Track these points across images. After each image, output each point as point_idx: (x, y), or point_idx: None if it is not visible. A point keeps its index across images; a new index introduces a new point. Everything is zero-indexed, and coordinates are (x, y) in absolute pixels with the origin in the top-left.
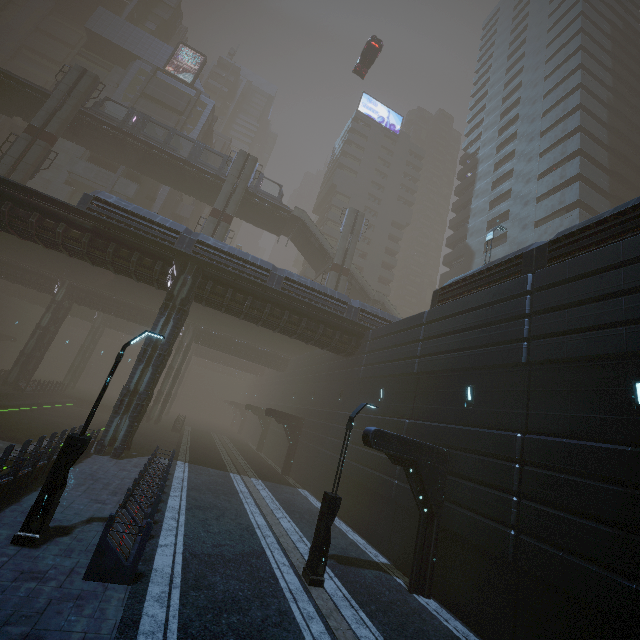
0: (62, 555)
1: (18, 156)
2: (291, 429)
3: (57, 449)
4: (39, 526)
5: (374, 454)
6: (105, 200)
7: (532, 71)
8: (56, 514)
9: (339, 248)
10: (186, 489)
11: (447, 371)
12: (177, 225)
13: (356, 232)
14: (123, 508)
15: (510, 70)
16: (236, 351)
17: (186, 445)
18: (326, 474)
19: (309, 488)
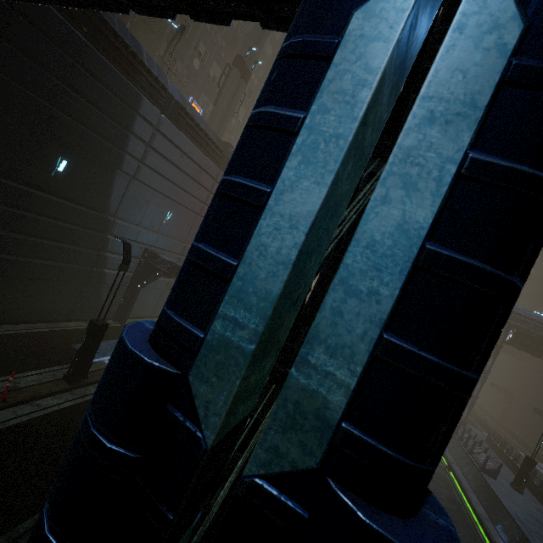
0: (533, 502)
1: None
2: None
3: None
4: (522, 487)
5: None
6: None
7: None
8: (501, 473)
9: None
10: (518, 465)
11: None
12: None
13: None
14: (540, 487)
15: None
16: None
17: None
18: None
19: None
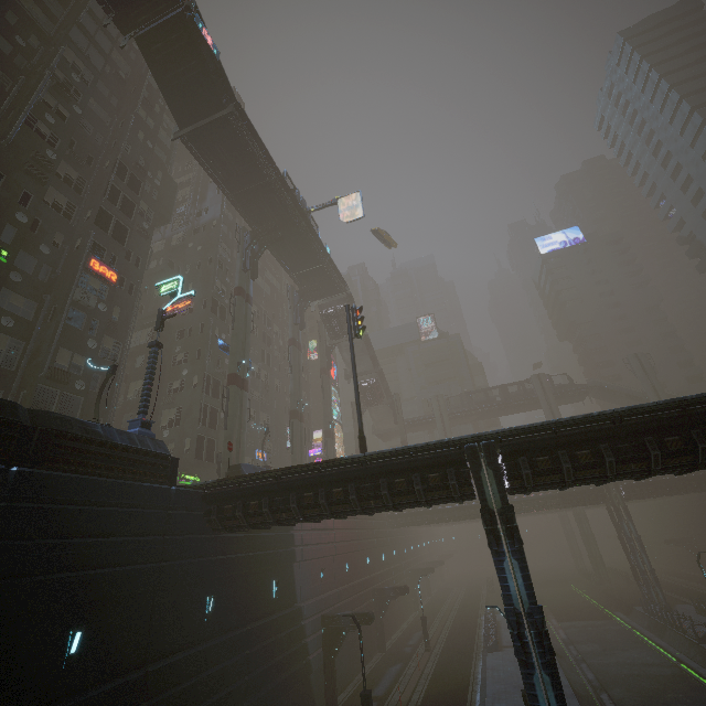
0: None
1: None
2: None
3: (653, 614)
4: None
5: None
6: None
7: (693, 167)
8: None
9: (647, 391)
10: None
11: None
12: None
13: (648, 370)
14: None
15: (664, 163)
16: None
17: (665, 592)
18: None
19: None
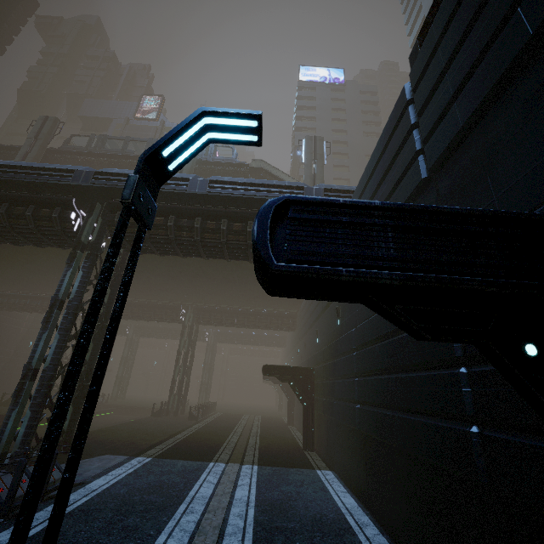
0: None
1: None
2: (299, 386)
3: None
4: None
5: (401, 378)
6: None
7: None
8: None
9: (305, 177)
10: None
11: (504, 82)
12: (75, 167)
13: (319, 156)
14: None
15: None
16: (239, 320)
17: (187, 433)
18: (347, 440)
19: (334, 467)
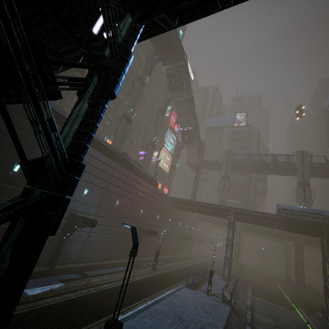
0: None
1: (223, 187)
2: None
3: None
4: None
5: None
6: (285, 208)
7: None
8: None
9: None
10: None
11: None
12: (316, 210)
13: None
14: None
15: None
16: None
17: None
18: None
19: None
